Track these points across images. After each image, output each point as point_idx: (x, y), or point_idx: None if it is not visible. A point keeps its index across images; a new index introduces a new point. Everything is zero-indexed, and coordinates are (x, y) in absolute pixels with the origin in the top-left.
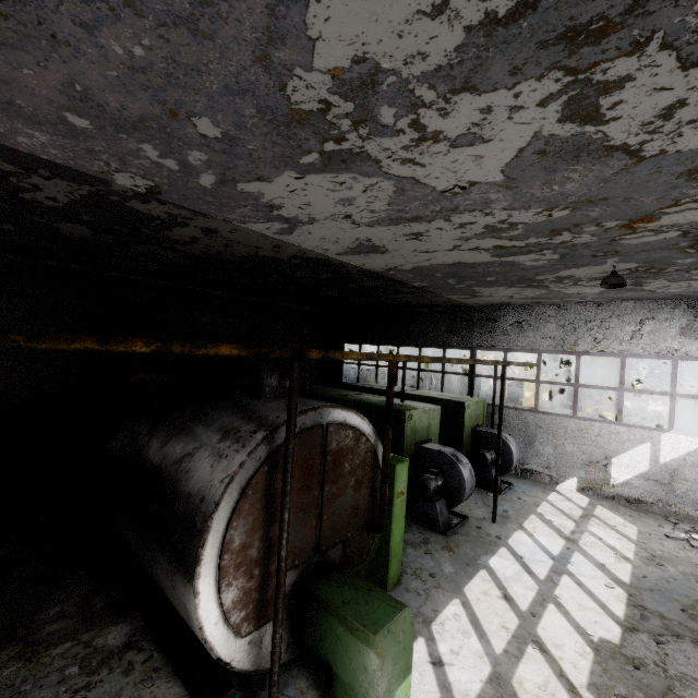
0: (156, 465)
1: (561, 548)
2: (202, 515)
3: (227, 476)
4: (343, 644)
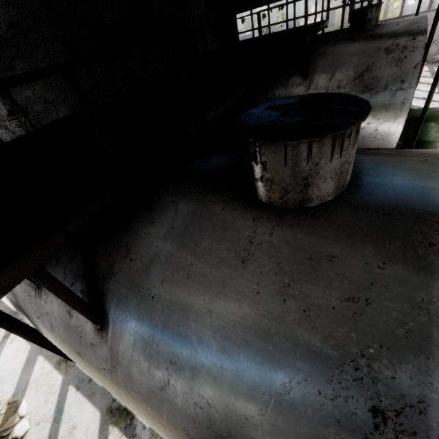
0: (334, 88)
1: (436, 89)
2: (407, 87)
3: (417, 64)
4: (433, 128)
